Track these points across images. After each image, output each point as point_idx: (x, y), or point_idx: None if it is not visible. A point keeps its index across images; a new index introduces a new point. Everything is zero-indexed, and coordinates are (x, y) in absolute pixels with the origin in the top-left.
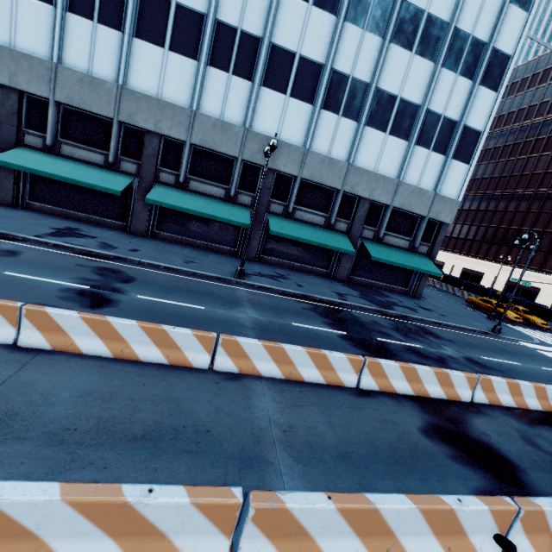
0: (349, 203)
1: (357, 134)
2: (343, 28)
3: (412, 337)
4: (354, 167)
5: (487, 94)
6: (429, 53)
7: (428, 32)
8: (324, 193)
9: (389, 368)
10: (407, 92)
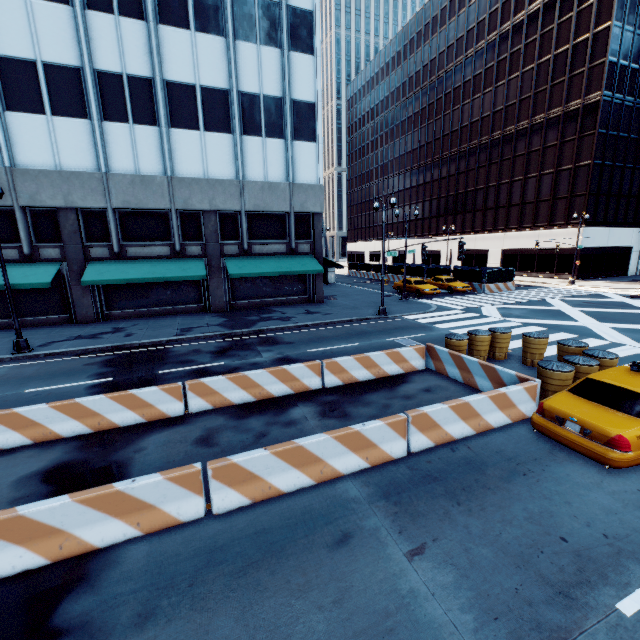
0: (194, 222)
1: (163, 140)
2: (87, 18)
3: (228, 355)
4: (176, 179)
5: (304, 59)
6: (213, 26)
7: (201, 3)
8: (156, 218)
9: (36, 414)
10: (206, 78)
